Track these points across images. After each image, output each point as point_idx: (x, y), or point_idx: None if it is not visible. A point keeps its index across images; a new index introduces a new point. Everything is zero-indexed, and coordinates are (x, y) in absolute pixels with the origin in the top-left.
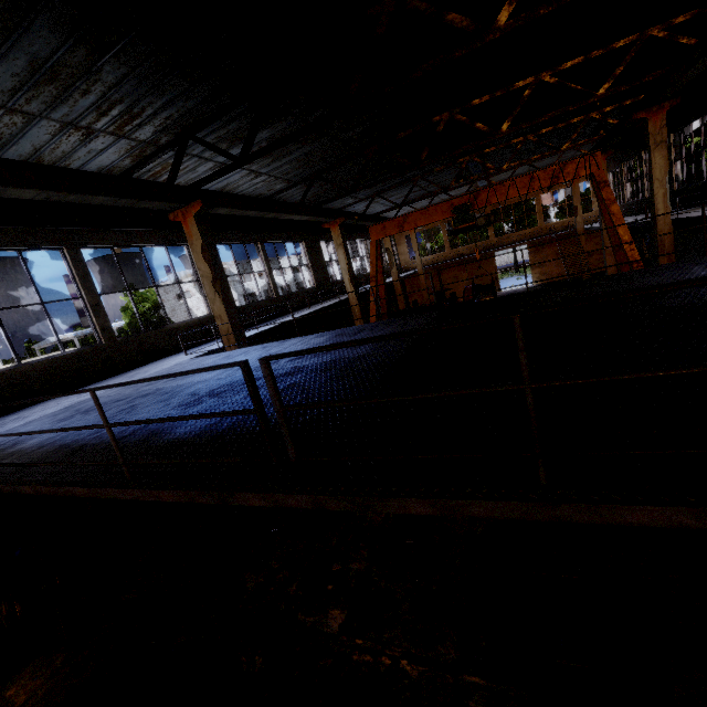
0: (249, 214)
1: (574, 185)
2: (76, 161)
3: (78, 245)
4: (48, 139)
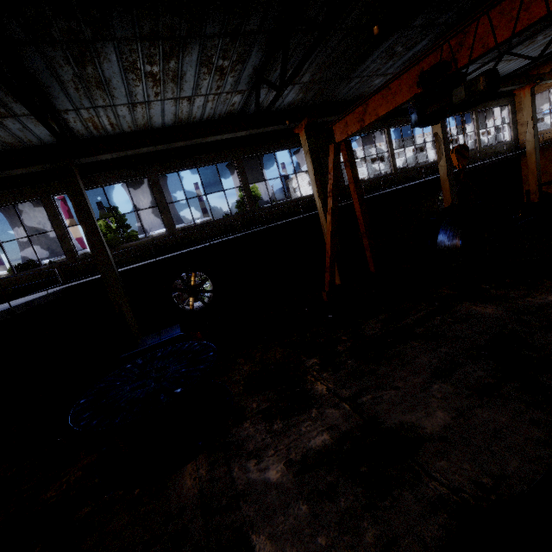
0: (149, 150)
1: None
2: (29, 137)
3: (51, 195)
4: None
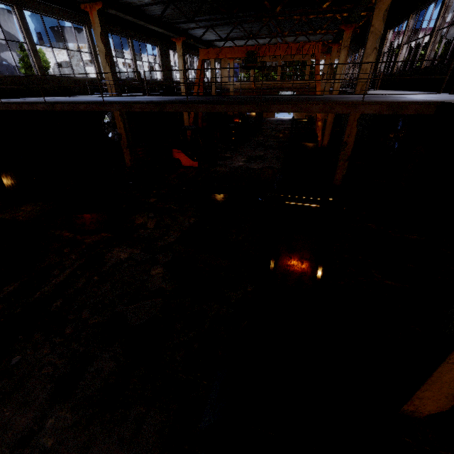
0: (127, 18)
1: (327, 59)
2: None
3: (22, 7)
4: None
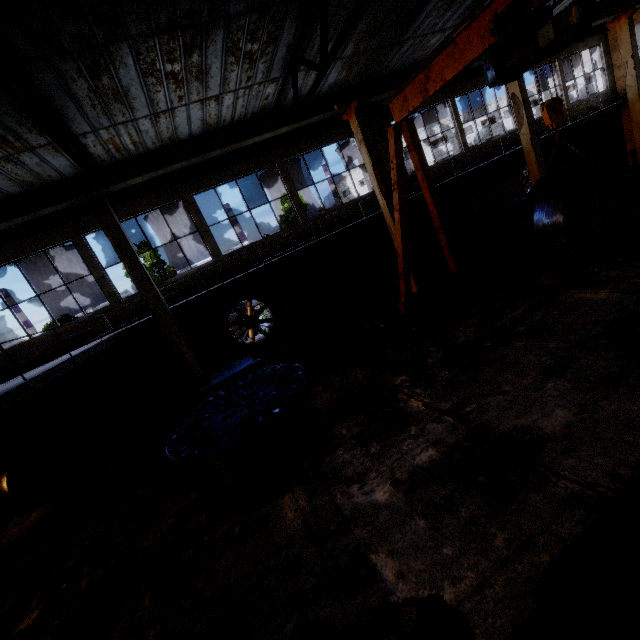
0: (181, 166)
1: None
2: (48, 172)
3: (82, 234)
4: (1, 174)
